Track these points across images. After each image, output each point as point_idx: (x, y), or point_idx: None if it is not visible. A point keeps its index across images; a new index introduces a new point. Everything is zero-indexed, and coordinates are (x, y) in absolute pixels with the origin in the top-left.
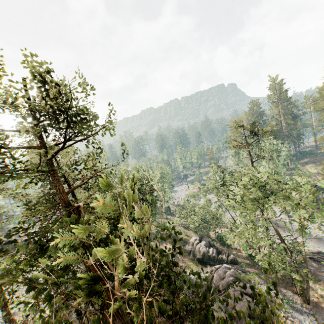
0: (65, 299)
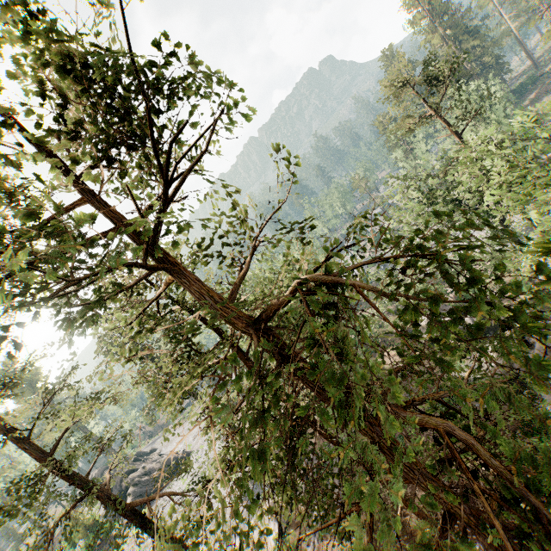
0: (371, 513)
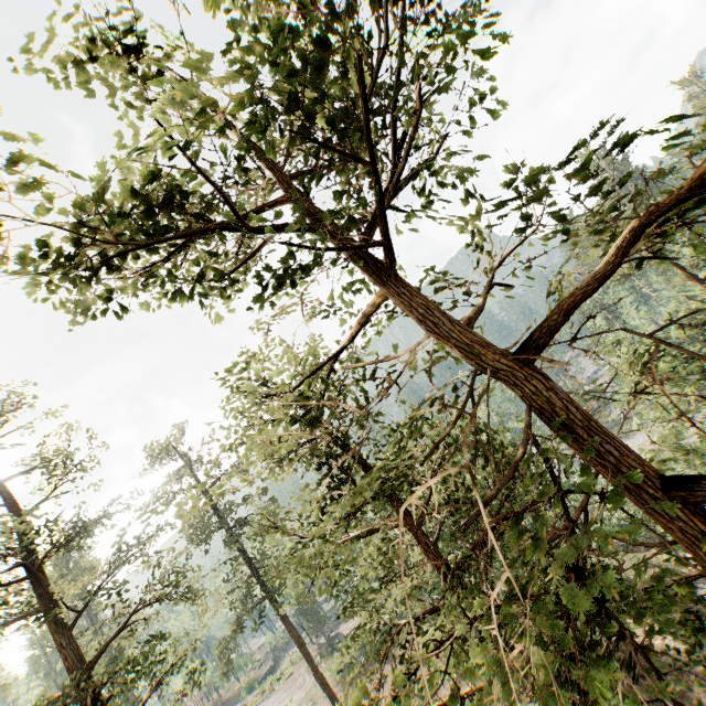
0: None
